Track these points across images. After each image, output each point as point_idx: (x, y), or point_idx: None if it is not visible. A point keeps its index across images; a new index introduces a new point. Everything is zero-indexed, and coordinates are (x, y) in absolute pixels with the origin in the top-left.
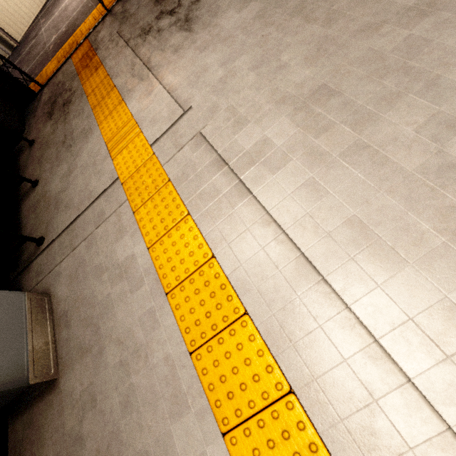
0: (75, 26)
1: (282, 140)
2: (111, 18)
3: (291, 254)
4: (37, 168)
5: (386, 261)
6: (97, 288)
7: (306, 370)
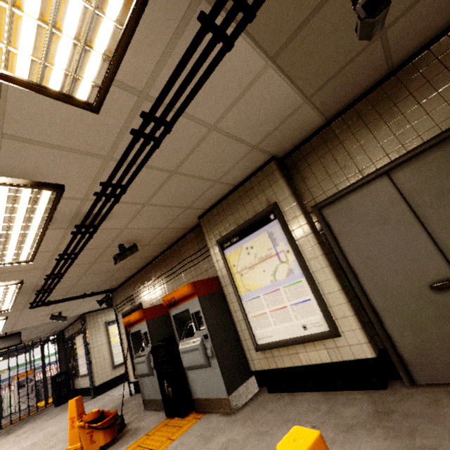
0: None
1: None
2: None
3: None
4: None
5: None
6: None
7: None
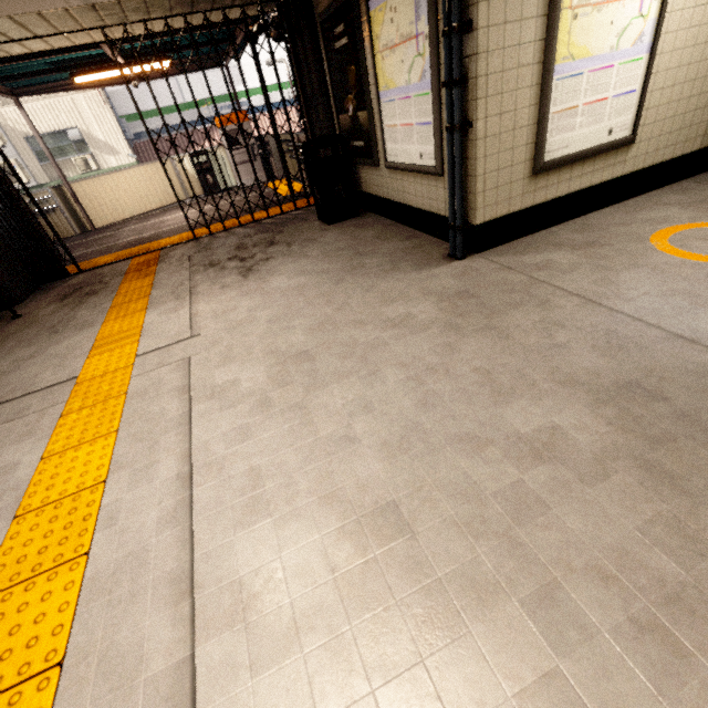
0: (159, 237)
1: (249, 384)
2: (194, 244)
3: (181, 492)
4: None
5: (255, 514)
6: None
7: (99, 633)
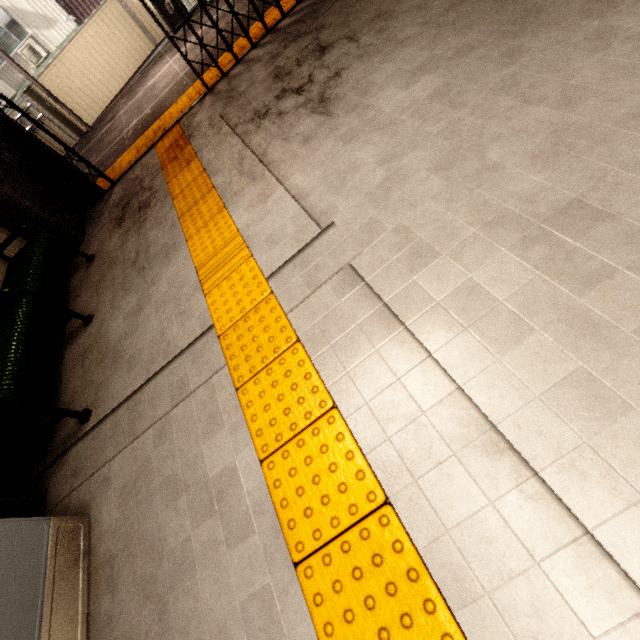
0: (163, 107)
1: (507, 291)
2: (212, 98)
3: (560, 529)
4: (93, 297)
5: None
6: (169, 523)
7: None
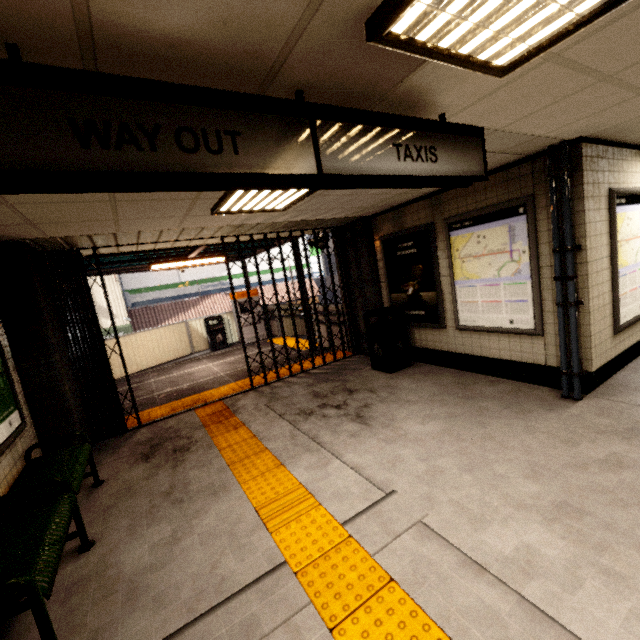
0: (203, 388)
1: (553, 550)
2: (256, 394)
3: None
4: (98, 521)
5: None
6: None
7: None
